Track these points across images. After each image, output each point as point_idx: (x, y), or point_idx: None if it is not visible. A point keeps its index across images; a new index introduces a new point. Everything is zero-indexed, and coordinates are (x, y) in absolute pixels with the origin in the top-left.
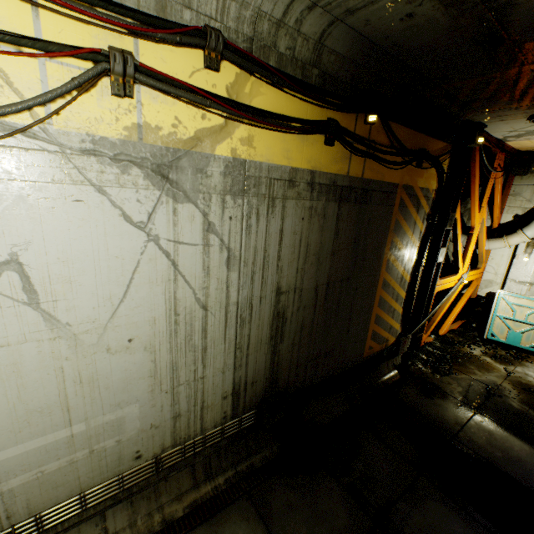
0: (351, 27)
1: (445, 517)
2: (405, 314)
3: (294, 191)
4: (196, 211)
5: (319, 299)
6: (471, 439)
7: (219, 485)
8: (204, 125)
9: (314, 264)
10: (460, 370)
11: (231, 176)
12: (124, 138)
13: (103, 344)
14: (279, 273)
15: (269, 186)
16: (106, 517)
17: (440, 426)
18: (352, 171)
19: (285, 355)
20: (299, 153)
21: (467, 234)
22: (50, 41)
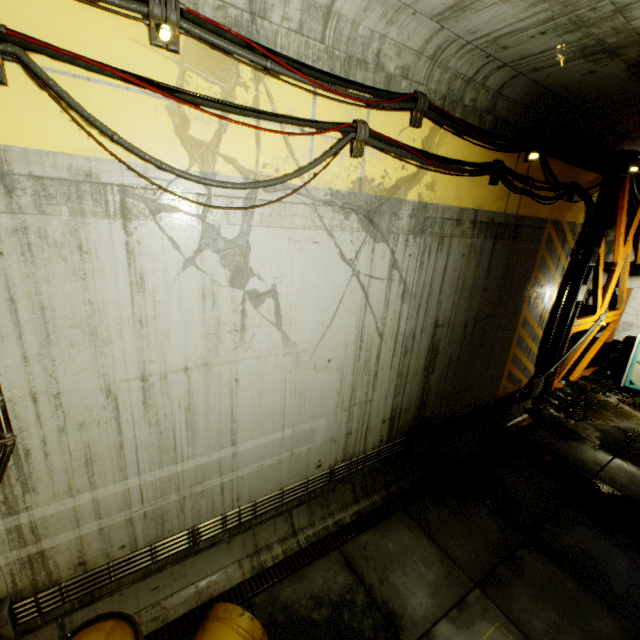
0: (531, 79)
1: (592, 538)
2: (540, 355)
3: (460, 229)
4: (387, 250)
5: (467, 334)
6: (612, 478)
7: (375, 501)
8: (402, 175)
9: (467, 300)
10: (596, 417)
11: (415, 218)
12: (350, 190)
13: (312, 362)
14: (438, 307)
15: (441, 226)
16: (292, 515)
17: (580, 466)
18: (508, 208)
19: (433, 386)
20: (467, 194)
21: (605, 271)
22: (324, 121)
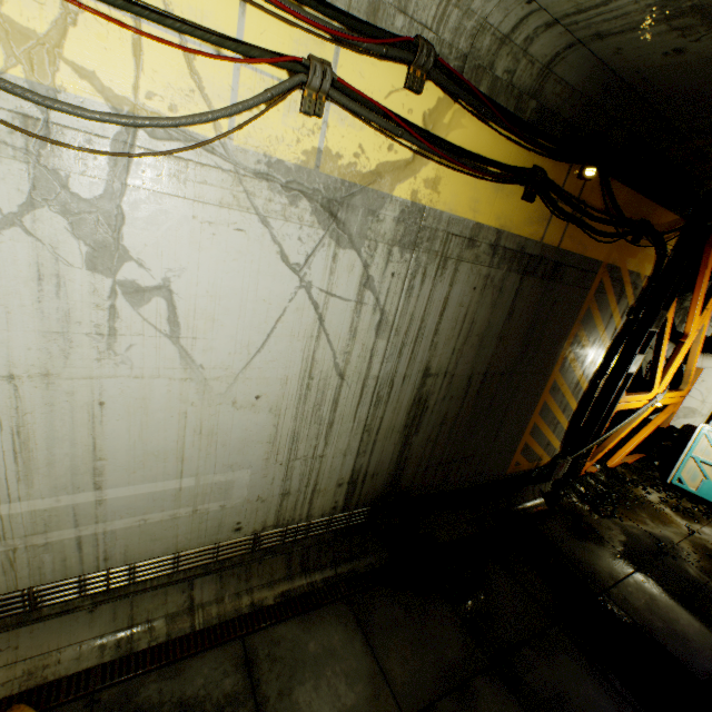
0: (595, 53)
1: (578, 677)
2: (570, 431)
3: (473, 253)
4: (357, 260)
5: (471, 391)
6: (625, 598)
7: (315, 581)
8: (389, 158)
9: (475, 347)
10: (627, 516)
11: (405, 224)
12: (301, 163)
13: (231, 395)
14: (431, 350)
15: (444, 242)
16: (194, 586)
17: (589, 576)
18: (548, 237)
19: (417, 450)
20: (488, 206)
21: (675, 342)
22: (253, 45)
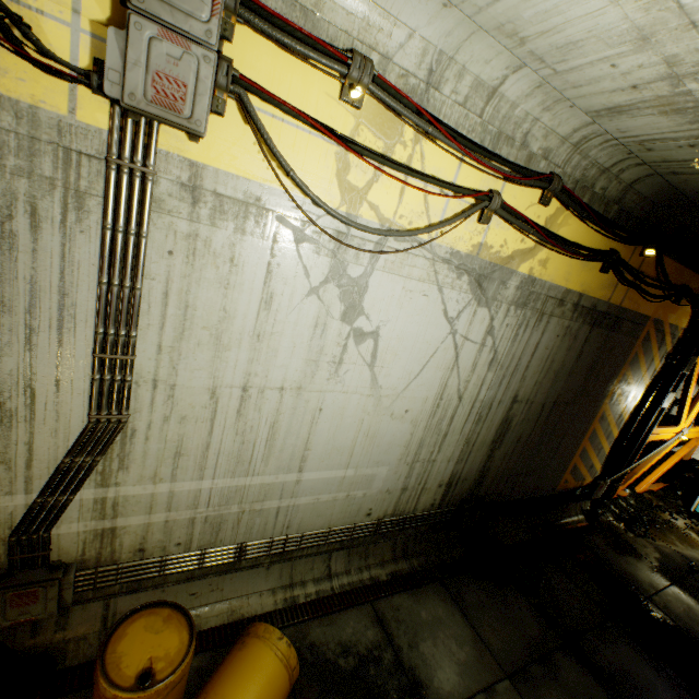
0: (666, 180)
1: (636, 661)
2: (610, 456)
3: (560, 310)
4: (487, 315)
5: (542, 415)
6: (666, 605)
7: (413, 565)
8: (520, 247)
9: (551, 381)
10: (658, 537)
11: (521, 290)
12: (469, 252)
13: (391, 409)
14: (521, 382)
15: (543, 302)
16: (331, 558)
17: (633, 584)
18: (613, 298)
19: (496, 462)
20: (576, 277)
21: (696, 382)
22: (465, 187)
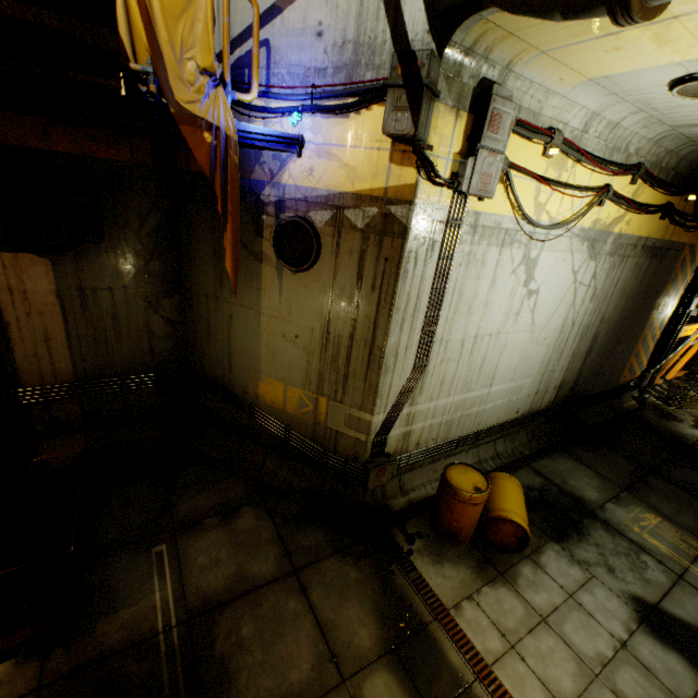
0: None
1: (695, 475)
2: (653, 353)
3: (634, 252)
4: (593, 265)
5: (615, 329)
6: None
7: (541, 444)
8: (616, 216)
9: (623, 303)
10: (690, 407)
11: (613, 244)
12: (589, 227)
13: (537, 338)
14: (606, 307)
15: (625, 249)
16: (496, 444)
17: (681, 437)
18: (665, 236)
19: (586, 367)
20: (645, 227)
21: None
22: (595, 188)
